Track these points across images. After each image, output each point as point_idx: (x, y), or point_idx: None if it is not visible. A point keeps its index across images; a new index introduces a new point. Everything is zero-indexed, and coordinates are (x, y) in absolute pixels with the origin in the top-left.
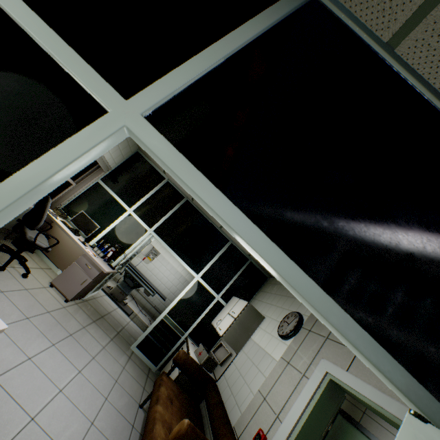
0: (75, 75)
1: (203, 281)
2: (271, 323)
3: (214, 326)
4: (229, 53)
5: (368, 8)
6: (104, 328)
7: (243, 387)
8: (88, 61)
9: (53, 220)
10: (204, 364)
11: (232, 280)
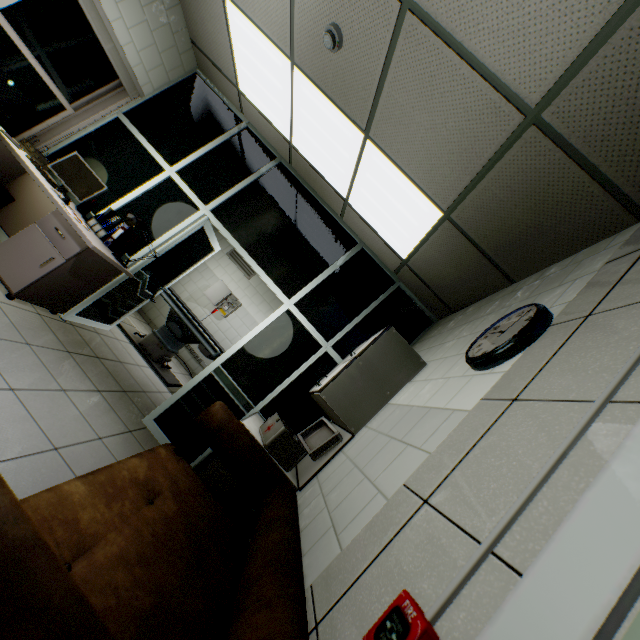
0: None
1: (298, 312)
2: (444, 363)
3: (311, 391)
4: None
5: None
6: (91, 371)
7: (356, 488)
8: None
9: (4, 140)
10: (273, 446)
11: (357, 318)
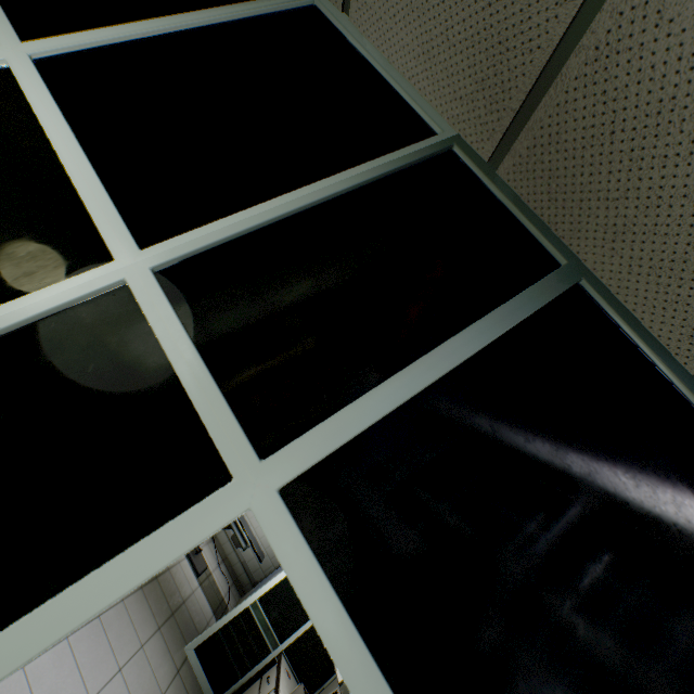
0: (200, 412)
1: None
2: None
3: None
4: (430, 382)
5: (664, 323)
6: (154, 602)
7: None
8: (224, 380)
9: None
10: None
11: None
